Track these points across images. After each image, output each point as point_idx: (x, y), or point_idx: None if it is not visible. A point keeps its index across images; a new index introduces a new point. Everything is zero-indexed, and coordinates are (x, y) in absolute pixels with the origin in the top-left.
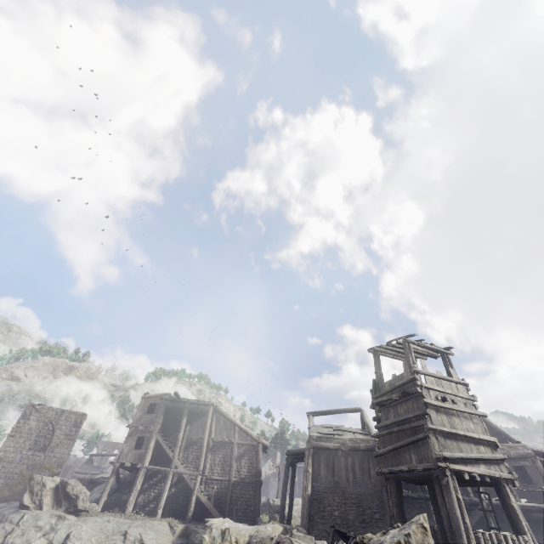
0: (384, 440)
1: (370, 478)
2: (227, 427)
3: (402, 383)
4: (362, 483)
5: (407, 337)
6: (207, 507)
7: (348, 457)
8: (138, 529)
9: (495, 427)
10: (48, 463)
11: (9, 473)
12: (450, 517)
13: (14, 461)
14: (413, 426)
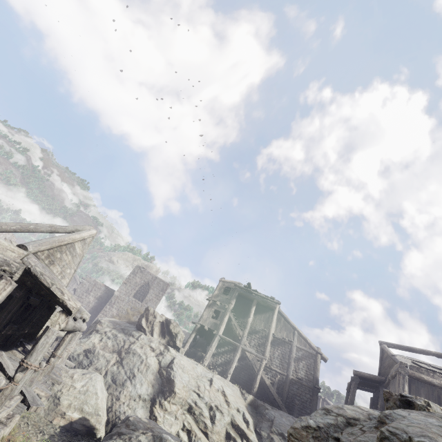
0: None
1: None
2: (286, 329)
3: None
4: None
5: None
6: (271, 391)
7: None
8: (219, 381)
9: None
10: (143, 311)
11: (120, 308)
12: None
13: (124, 301)
14: None
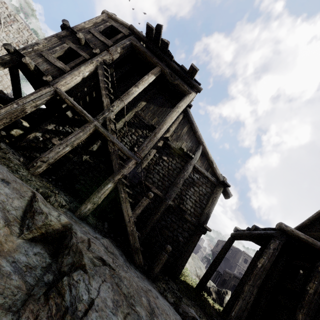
0: None
1: None
2: (189, 140)
3: None
4: None
5: None
6: (124, 217)
7: None
8: None
9: None
10: None
11: None
12: None
13: None
14: None
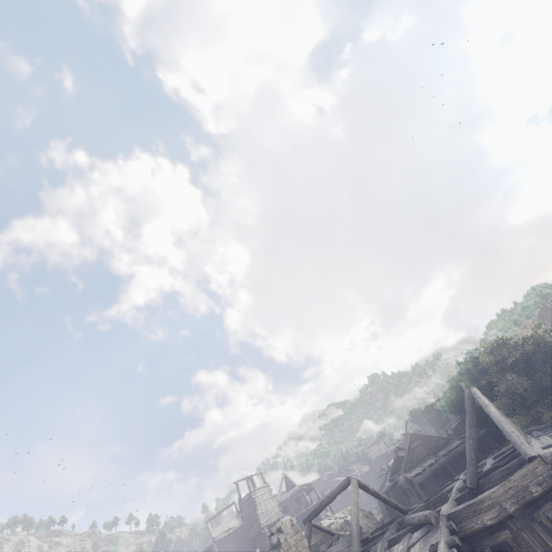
0: (246, 525)
1: (245, 541)
2: None
3: (248, 498)
4: (242, 546)
5: (247, 475)
6: None
7: (234, 537)
8: None
9: (290, 480)
10: None
11: None
12: (267, 542)
13: None
14: (254, 515)
